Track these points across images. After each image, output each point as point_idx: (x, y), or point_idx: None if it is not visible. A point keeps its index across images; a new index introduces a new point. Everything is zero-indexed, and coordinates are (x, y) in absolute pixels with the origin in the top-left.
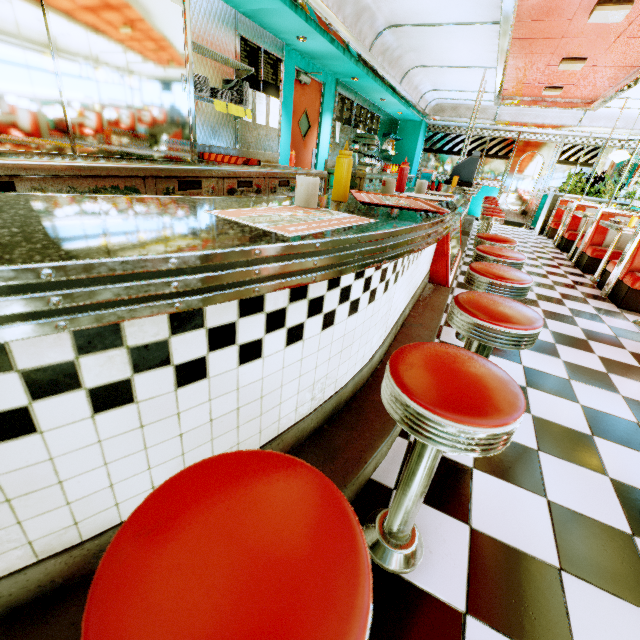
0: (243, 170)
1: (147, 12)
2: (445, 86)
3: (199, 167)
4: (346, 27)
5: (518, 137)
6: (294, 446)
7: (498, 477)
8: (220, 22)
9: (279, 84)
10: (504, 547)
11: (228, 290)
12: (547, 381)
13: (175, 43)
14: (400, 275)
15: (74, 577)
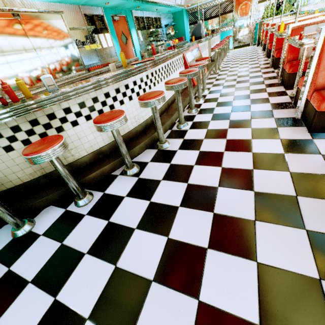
0: (104, 69)
1: (54, 28)
2: None
3: (89, 73)
4: None
5: None
6: (136, 135)
7: (195, 129)
8: (75, 13)
9: (106, 26)
10: (191, 139)
11: (98, 88)
12: (224, 103)
13: (65, 34)
14: (157, 83)
15: (95, 159)
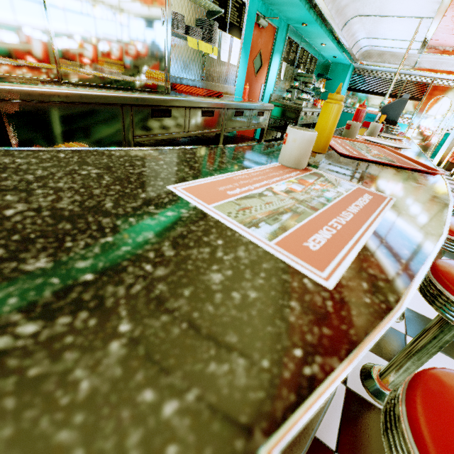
0: (207, 101)
1: None
2: (378, 34)
3: (170, 97)
4: None
5: (432, 82)
6: None
7: None
8: None
9: (242, 26)
10: None
11: None
12: None
13: None
14: None
15: None
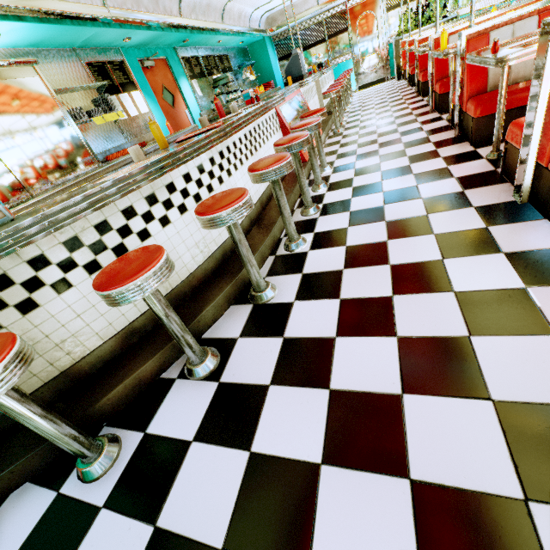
0: None
1: (22, 93)
2: (261, 2)
3: (104, 168)
4: (151, 13)
5: (346, 7)
6: (206, 279)
7: (321, 249)
8: (68, 63)
9: (132, 79)
10: (318, 273)
11: (100, 204)
12: (366, 189)
13: (47, 101)
14: (234, 170)
15: (124, 348)
